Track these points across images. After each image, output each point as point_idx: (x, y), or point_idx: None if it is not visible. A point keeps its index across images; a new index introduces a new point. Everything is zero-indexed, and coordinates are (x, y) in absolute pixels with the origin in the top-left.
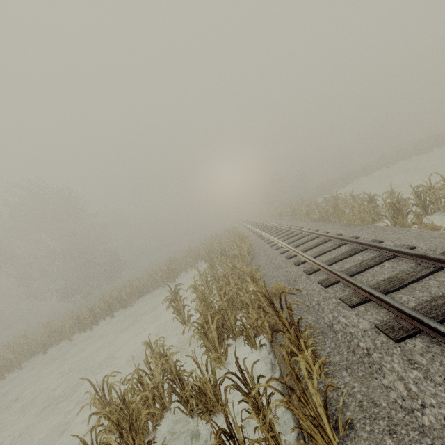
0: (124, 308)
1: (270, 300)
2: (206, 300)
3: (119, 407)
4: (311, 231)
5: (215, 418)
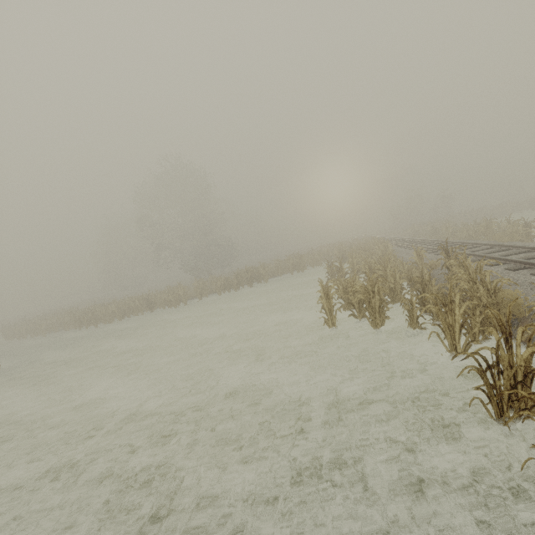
0: (258, 283)
1: (446, 249)
2: (380, 261)
3: (344, 291)
4: (459, 241)
5: (395, 306)
